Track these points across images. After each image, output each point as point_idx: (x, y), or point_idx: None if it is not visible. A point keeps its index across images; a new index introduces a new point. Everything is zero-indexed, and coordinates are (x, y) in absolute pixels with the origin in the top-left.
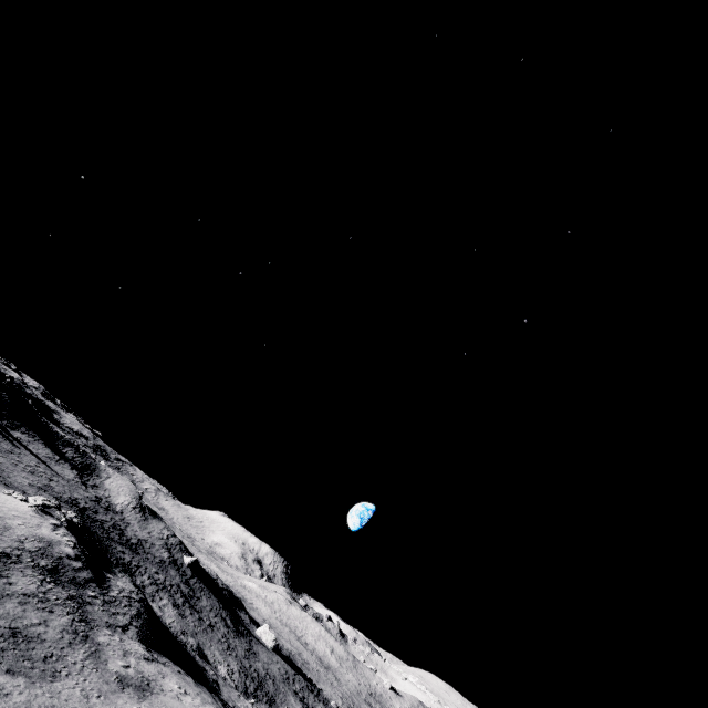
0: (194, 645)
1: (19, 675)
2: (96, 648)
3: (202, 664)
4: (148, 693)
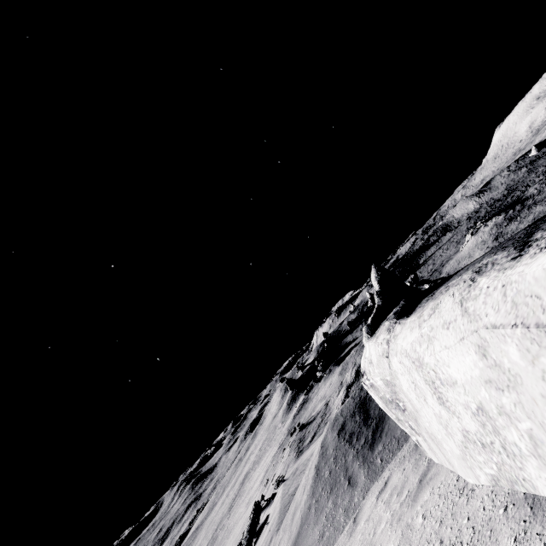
0: None
1: None
2: None
3: None
4: None
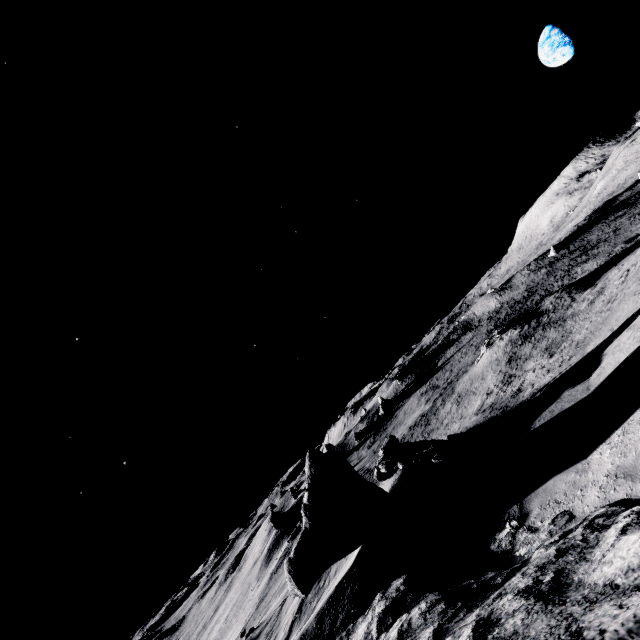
0: (622, 247)
1: (561, 345)
2: (571, 316)
3: (634, 242)
4: (604, 289)
